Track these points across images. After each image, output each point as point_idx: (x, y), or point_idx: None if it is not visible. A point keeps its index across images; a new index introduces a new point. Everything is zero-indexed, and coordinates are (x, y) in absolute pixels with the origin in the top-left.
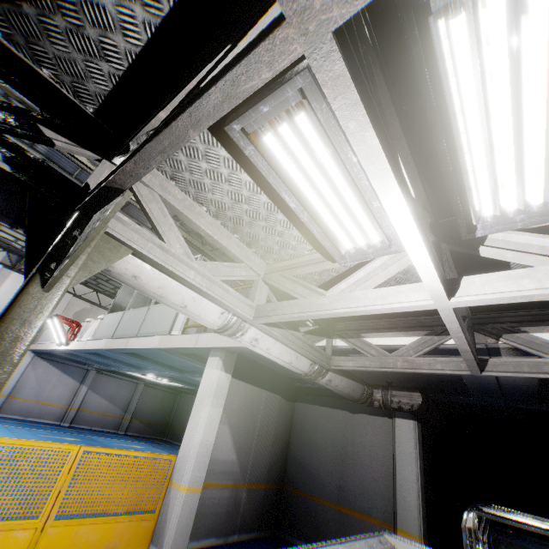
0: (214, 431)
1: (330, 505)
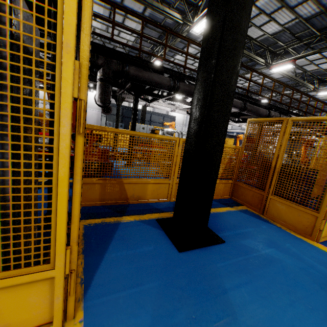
0: None
1: None
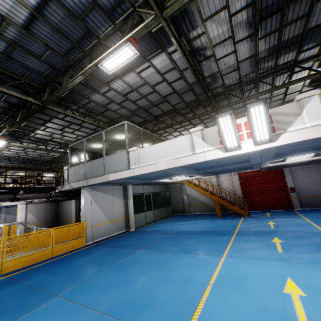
0: (24, 216)
1: (65, 220)
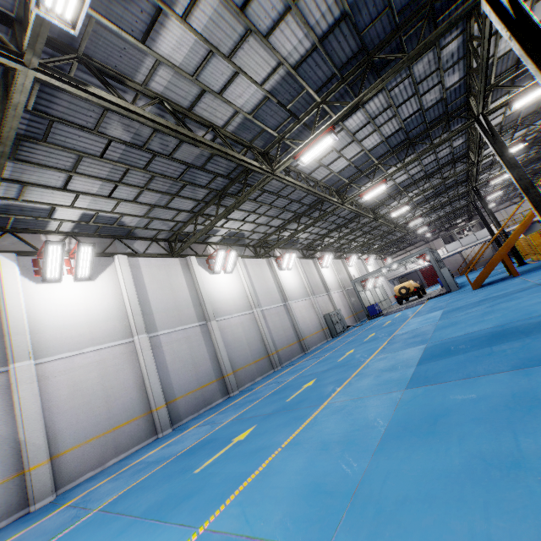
0: None
1: None
